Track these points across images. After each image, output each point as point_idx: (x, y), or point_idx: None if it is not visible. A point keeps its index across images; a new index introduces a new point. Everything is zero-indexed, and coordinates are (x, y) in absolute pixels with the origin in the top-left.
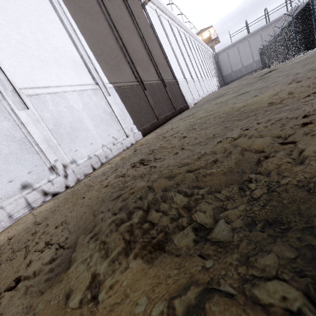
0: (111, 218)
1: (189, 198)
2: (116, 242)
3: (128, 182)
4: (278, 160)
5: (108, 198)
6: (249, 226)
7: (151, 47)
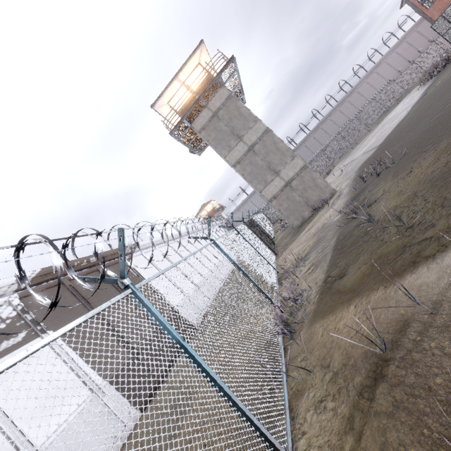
0: None
1: None
2: None
3: None
4: None
5: None
6: None
7: None
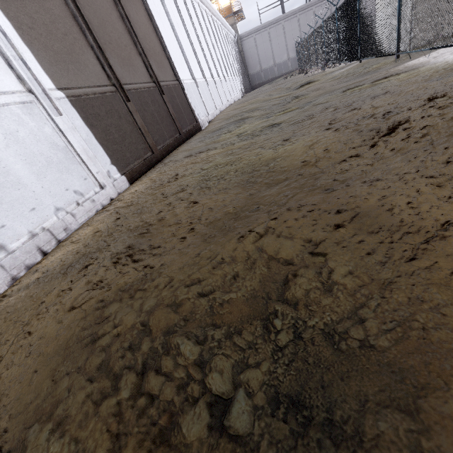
0: (84, 390)
1: (202, 347)
2: (96, 439)
3: (109, 309)
4: (307, 282)
5: (77, 340)
6: (272, 402)
7: (134, 17)
